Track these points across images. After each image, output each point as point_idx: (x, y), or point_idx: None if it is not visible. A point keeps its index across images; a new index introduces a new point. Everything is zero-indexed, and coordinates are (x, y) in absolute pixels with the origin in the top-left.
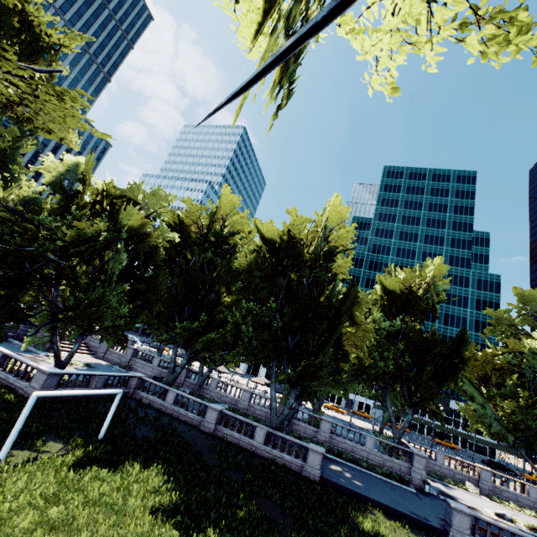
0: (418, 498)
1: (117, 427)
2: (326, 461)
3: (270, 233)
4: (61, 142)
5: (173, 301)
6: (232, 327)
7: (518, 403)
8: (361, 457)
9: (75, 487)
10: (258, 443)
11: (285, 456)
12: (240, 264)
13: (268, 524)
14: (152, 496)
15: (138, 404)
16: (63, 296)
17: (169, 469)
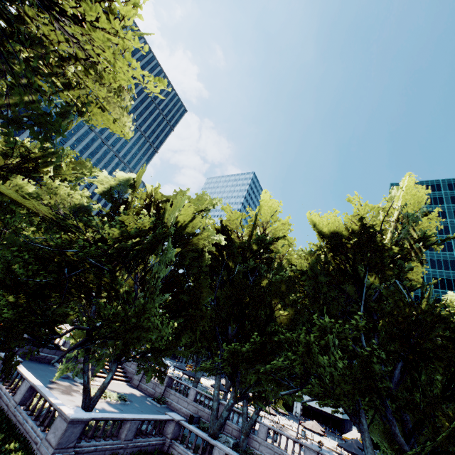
0: None
1: None
2: None
3: (332, 226)
4: (113, 120)
5: (216, 318)
6: (303, 353)
7: None
8: None
9: None
10: None
11: None
12: (302, 265)
13: None
14: None
15: None
16: (96, 307)
17: None
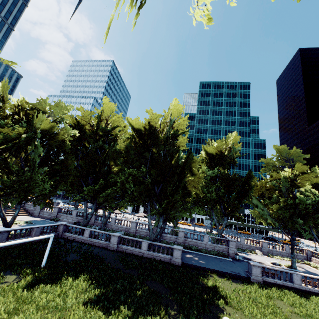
0: (233, 263)
1: (54, 257)
2: (184, 253)
3: (137, 125)
4: None
5: (80, 174)
6: (120, 186)
7: (279, 205)
8: (202, 247)
9: (29, 301)
10: (144, 250)
11: (160, 255)
12: (121, 146)
13: (155, 295)
14: (82, 295)
15: (66, 241)
16: (0, 180)
17: (92, 276)
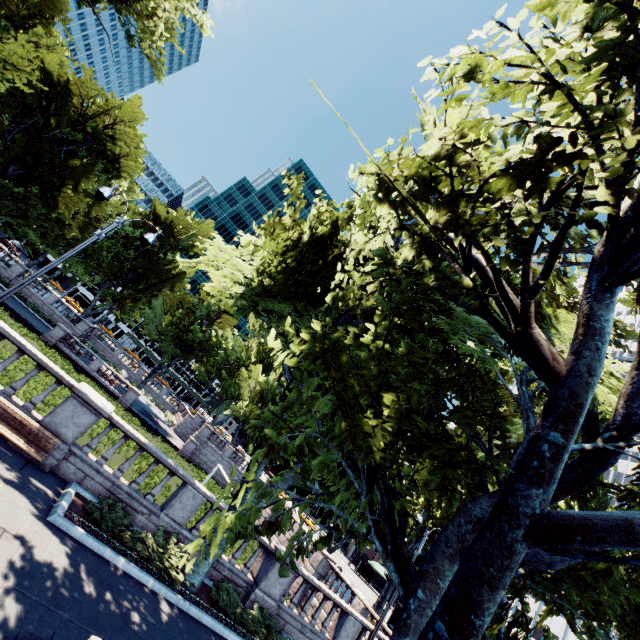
0: None
1: None
2: None
3: (50, 67)
4: None
5: None
6: None
7: (173, 320)
8: (35, 303)
9: None
10: None
11: None
12: None
13: None
14: None
15: None
16: None
17: None
